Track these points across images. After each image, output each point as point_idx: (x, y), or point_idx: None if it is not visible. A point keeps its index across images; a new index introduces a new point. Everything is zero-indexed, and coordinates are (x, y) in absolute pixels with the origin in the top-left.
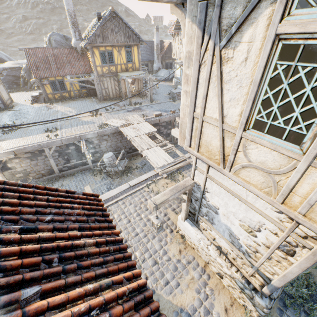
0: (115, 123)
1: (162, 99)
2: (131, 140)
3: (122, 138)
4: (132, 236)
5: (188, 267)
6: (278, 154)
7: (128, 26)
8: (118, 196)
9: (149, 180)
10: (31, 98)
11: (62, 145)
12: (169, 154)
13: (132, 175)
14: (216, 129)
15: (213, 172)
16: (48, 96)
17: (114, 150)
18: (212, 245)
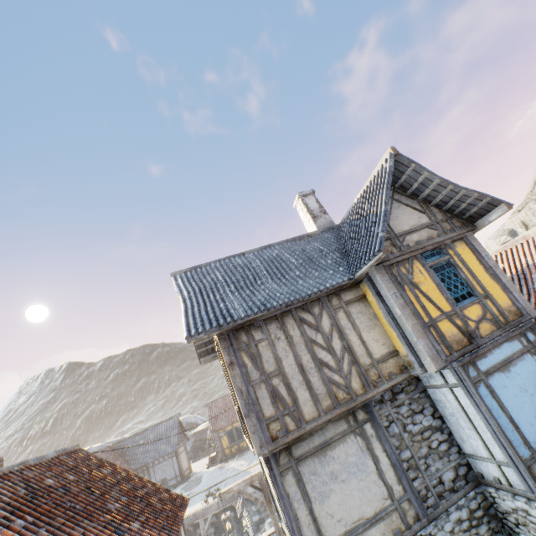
0: None
1: None
2: None
3: None
4: None
5: None
6: None
7: None
8: None
9: None
10: (208, 460)
11: (219, 512)
12: None
13: None
14: None
15: None
16: (225, 451)
17: None
18: None
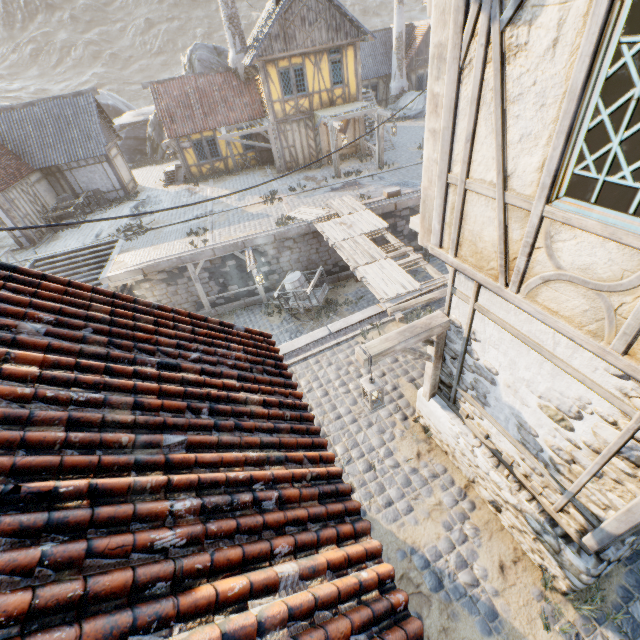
0: (307, 214)
1: (405, 160)
2: (336, 247)
3: (319, 244)
4: (329, 418)
5: (432, 483)
6: (618, 248)
7: (335, 4)
8: (308, 349)
9: (367, 323)
10: (164, 176)
11: (214, 259)
12: (413, 276)
13: (337, 316)
14: (492, 205)
15: (488, 298)
16: (191, 170)
17: (304, 268)
18: (482, 447)
